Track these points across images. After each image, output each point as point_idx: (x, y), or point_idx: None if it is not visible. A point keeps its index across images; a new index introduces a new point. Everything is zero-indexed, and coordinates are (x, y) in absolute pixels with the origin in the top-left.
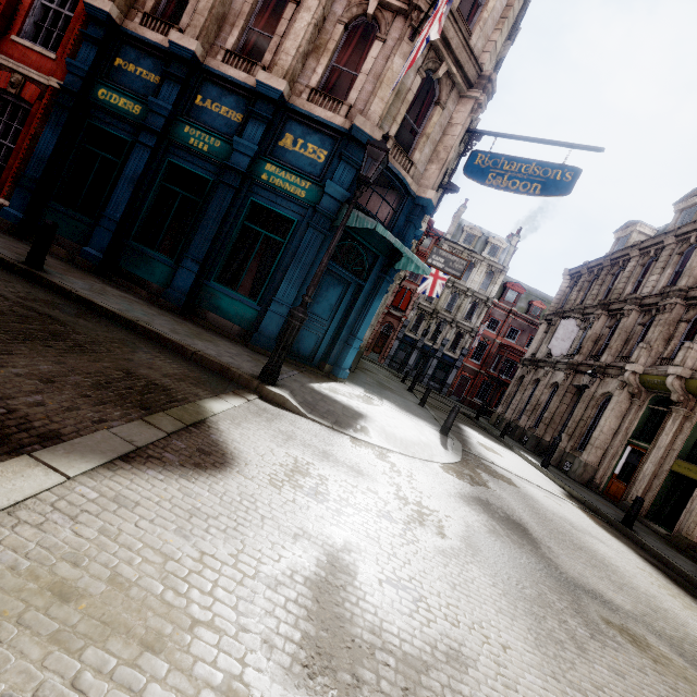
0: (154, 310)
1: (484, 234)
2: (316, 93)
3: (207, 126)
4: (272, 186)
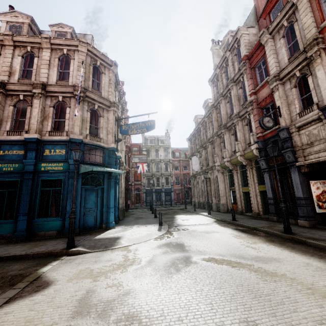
0: (10, 246)
1: (156, 137)
2: (51, 132)
3: (9, 161)
4: (47, 171)
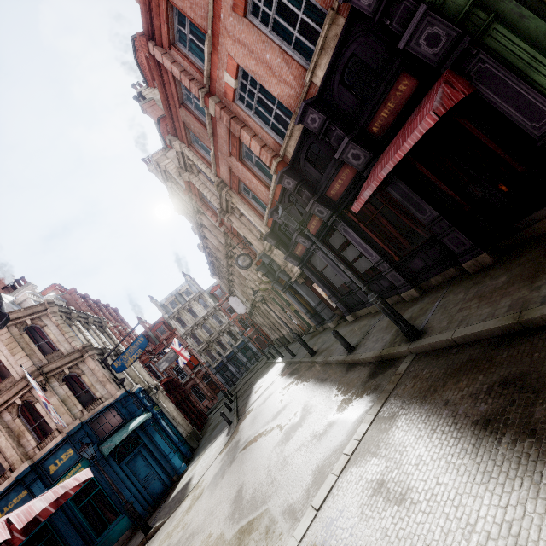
0: None
1: (175, 294)
2: (39, 444)
3: None
4: None
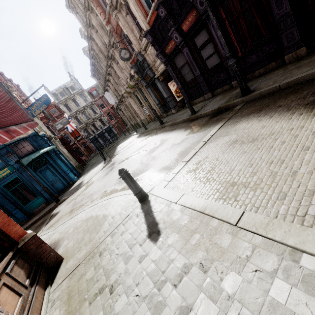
0: (25, 225)
1: (63, 87)
2: None
3: None
4: (1, 179)
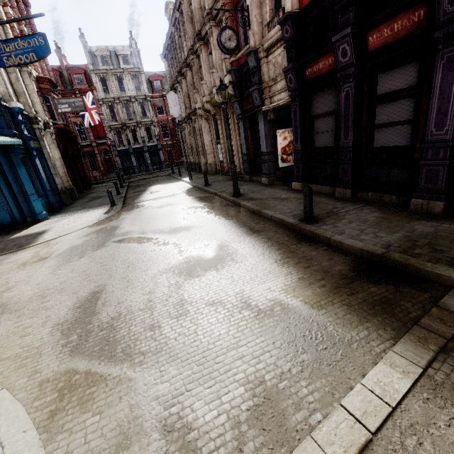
0: None
1: (111, 51)
2: None
3: None
4: None
